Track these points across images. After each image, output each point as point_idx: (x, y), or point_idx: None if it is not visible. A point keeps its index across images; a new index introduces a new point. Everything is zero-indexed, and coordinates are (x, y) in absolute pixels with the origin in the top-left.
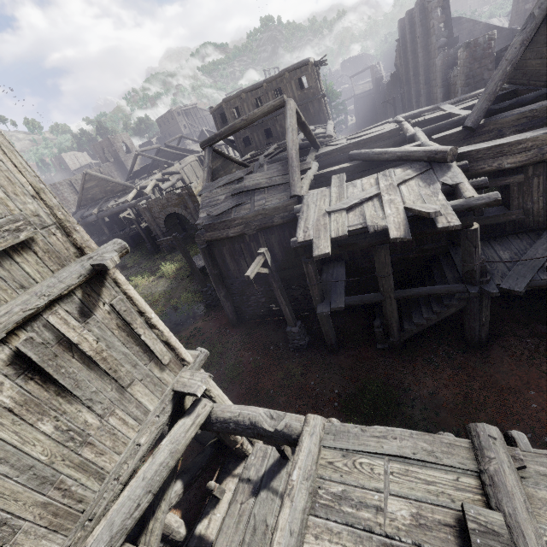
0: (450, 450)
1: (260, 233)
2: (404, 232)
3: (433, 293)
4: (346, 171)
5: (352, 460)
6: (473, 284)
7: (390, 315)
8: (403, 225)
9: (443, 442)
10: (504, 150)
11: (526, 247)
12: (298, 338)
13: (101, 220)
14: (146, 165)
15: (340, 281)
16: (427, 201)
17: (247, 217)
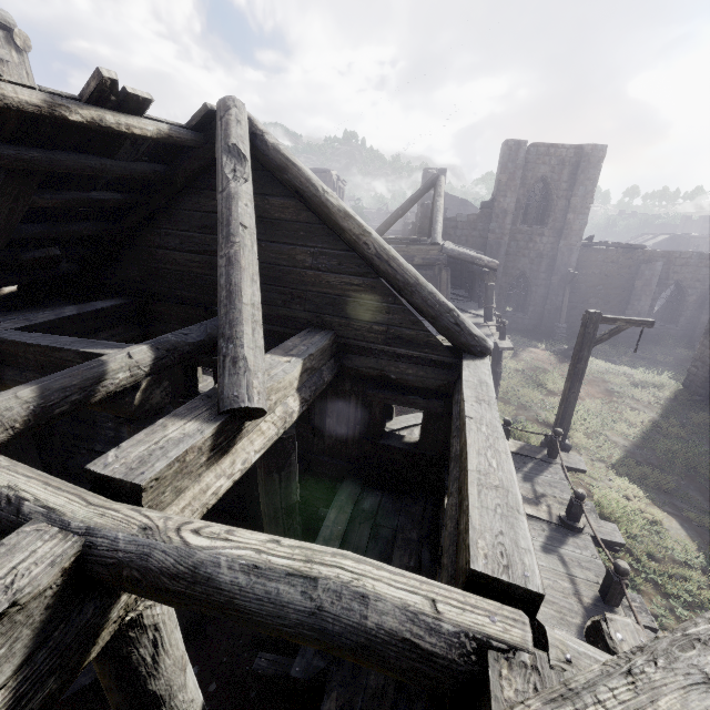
0: None
1: None
2: None
3: None
4: None
5: None
6: None
7: None
8: None
9: None
10: None
11: None
12: None
13: None
14: None
15: None
16: None
17: None
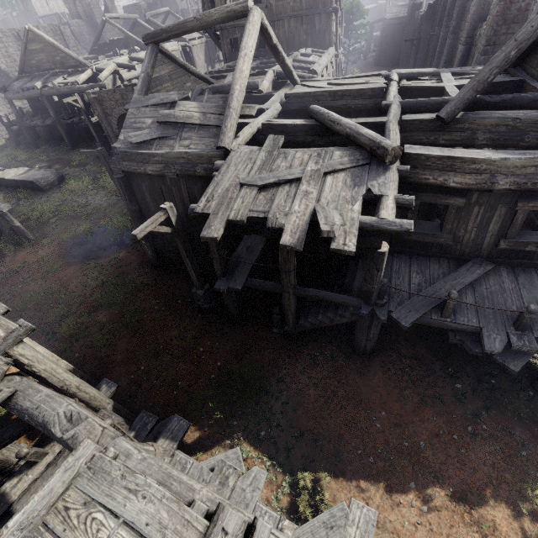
0: (183, 531)
1: (182, 179)
2: (297, 240)
3: (330, 300)
4: (299, 129)
5: (89, 512)
6: (368, 303)
7: (287, 308)
8: (301, 231)
9: (183, 517)
10: (455, 165)
11: (439, 276)
12: (203, 302)
13: (45, 98)
14: (118, 38)
15: (252, 258)
16: (340, 207)
17: (168, 156)
